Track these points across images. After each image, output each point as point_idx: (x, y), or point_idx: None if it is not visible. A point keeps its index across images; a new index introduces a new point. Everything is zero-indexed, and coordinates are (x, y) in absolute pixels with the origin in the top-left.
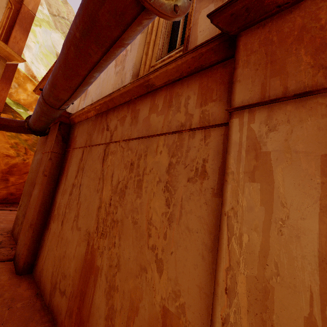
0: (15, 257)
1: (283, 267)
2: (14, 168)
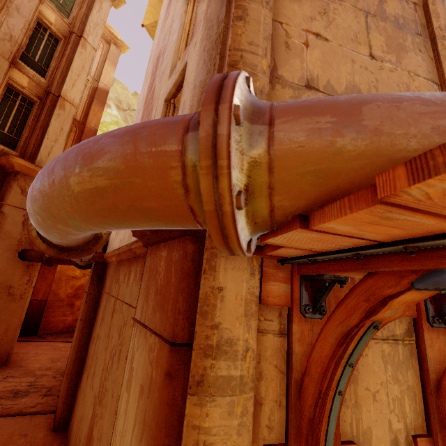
0: (56, 409)
1: None
2: (79, 290)
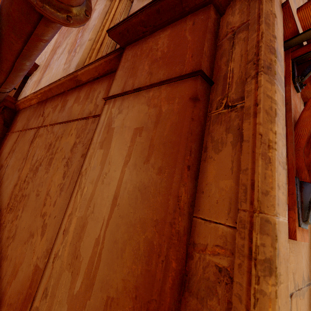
0: None
1: (97, 206)
2: None
